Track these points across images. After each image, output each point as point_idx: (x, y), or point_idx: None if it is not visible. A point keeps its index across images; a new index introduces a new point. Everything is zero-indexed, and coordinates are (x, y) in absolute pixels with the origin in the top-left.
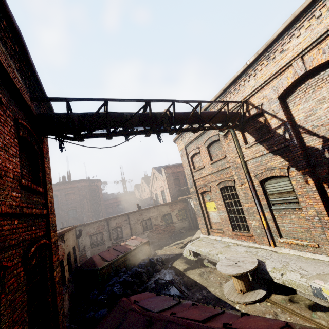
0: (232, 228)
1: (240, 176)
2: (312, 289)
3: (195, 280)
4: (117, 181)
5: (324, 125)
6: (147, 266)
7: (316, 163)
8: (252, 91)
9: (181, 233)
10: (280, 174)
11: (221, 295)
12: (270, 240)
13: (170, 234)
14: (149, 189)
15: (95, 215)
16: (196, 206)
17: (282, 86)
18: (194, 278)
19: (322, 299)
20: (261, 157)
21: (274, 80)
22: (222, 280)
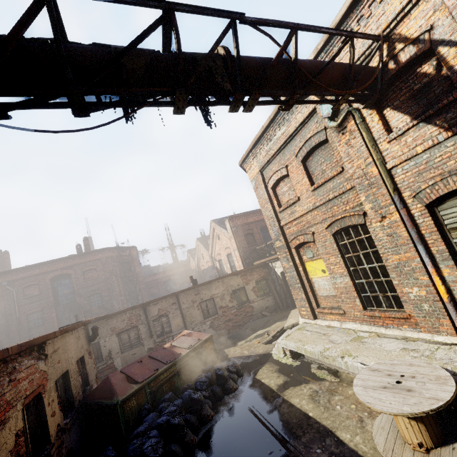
0: (362, 304)
1: (379, 202)
2: None
3: (305, 411)
4: (163, 248)
5: None
6: (212, 383)
7: None
8: (405, 4)
9: (264, 317)
10: None
11: (371, 452)
12: None
13: (247, 320)
14: (209, 255)
15: (131, 299)
16: (287, 272)
17: None
18: (301, 408)
19: None
20: (430, 152)
21: None
22: (363, 412)
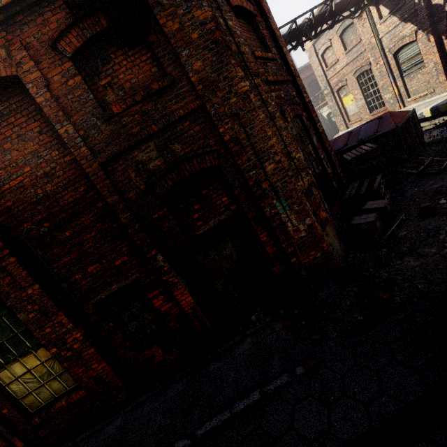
0: (369, 111)
1: (376, 56)
2: (418, 116)
3: None
4: None
5: None
6: None
7: (438, 20)
8: None
9: None
10: (410, 41)
11: None
12: (400, 104)
13: None
14: None
15: None
16: (332, 108)
17: None
18: None
19: (426, 122)
20: (394, 29)
21: None
22: None
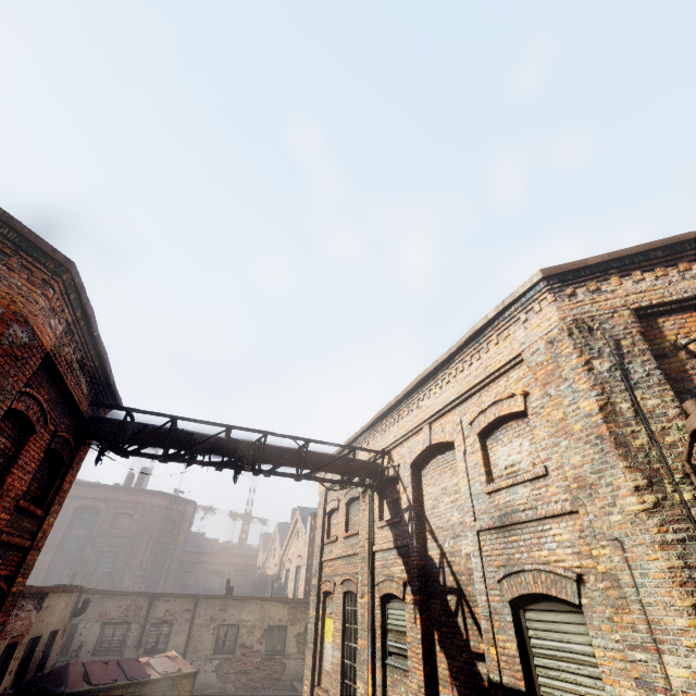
0: (341, 693)
1: (364, 578)
2: None
3: None
4: (236, 514)
5: (443, 528)
6: None
7: (433, 589)
8: (393, 441)
9: (293, 691)
10: (397, 593)
11: None
12: None
13: (269, 684)
14: (280, 555)
15: (150, 579)
16: (310, 622)
17: (415, 450)
18: None
19: None
20: (388, 552)
21: (411, 438)
22: None
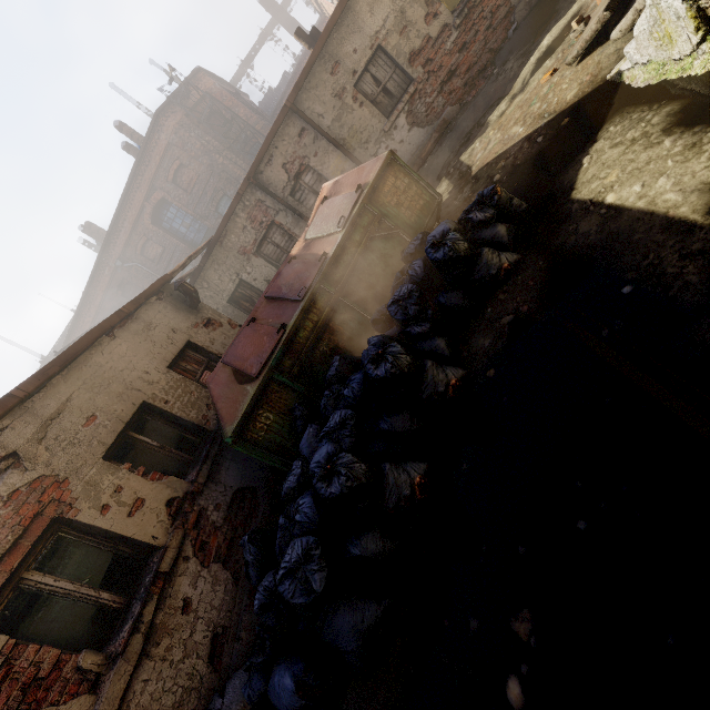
0: None
1: None
2: None
3: None
4: (267, 31)
5: None
6: (432, 284)
7: None
8: None
9: None
10: None
11: None
12: None
13: (499, 39)
14: None
15: None
16: None
17: None
18: None
19: None
20: None
21: None
22: None
